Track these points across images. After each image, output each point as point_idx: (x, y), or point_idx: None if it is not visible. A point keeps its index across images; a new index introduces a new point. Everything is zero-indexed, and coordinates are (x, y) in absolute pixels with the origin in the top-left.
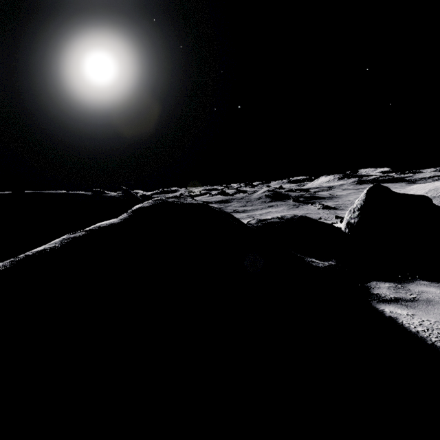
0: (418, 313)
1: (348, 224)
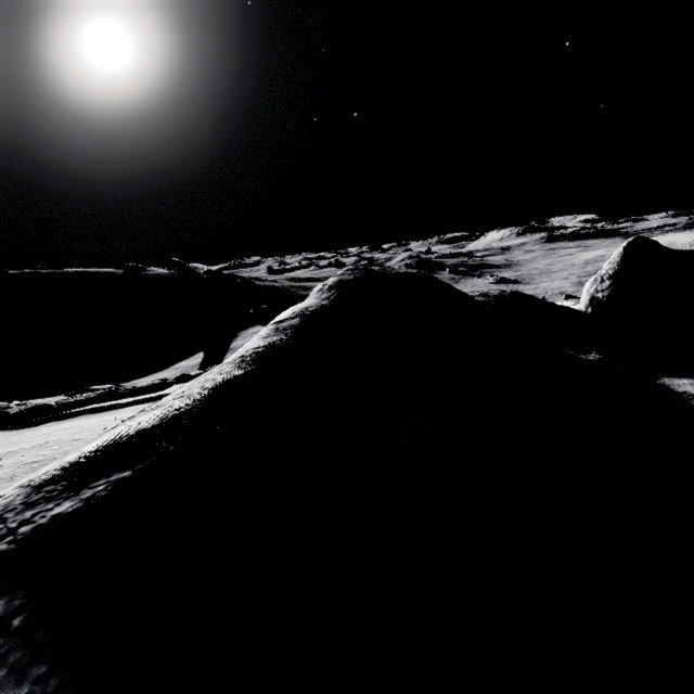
0: None
1: (592, 300)
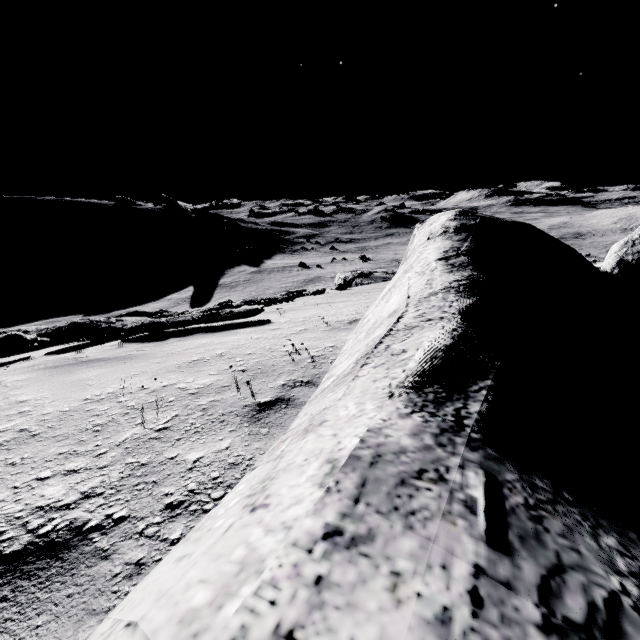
0: None
1: (620, 262)
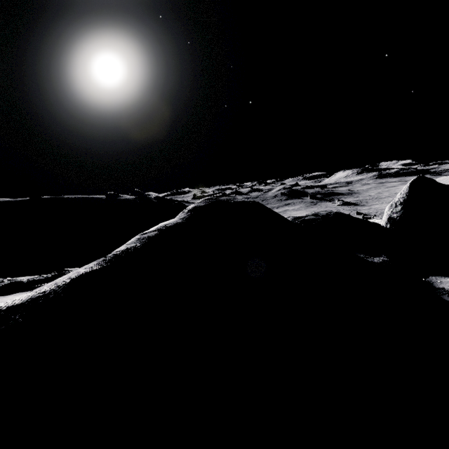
0: None
1: (389, 219)
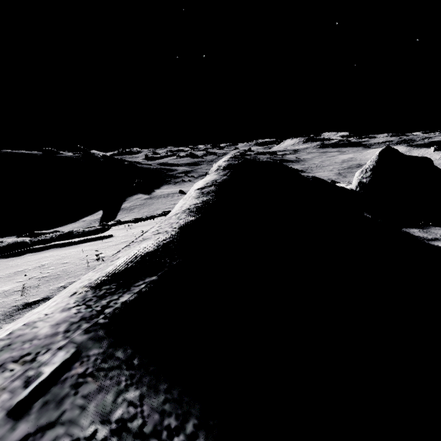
0: None
1: (360, 183)
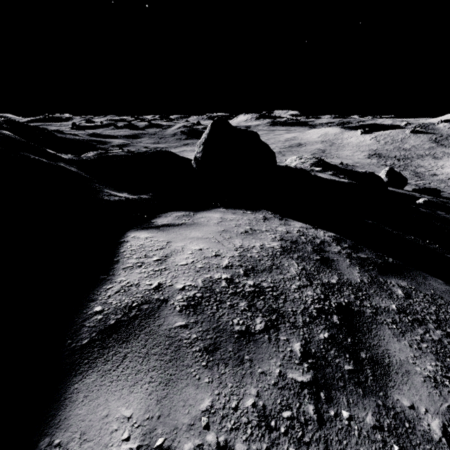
0: (159, 236)
1: (195, 159)
